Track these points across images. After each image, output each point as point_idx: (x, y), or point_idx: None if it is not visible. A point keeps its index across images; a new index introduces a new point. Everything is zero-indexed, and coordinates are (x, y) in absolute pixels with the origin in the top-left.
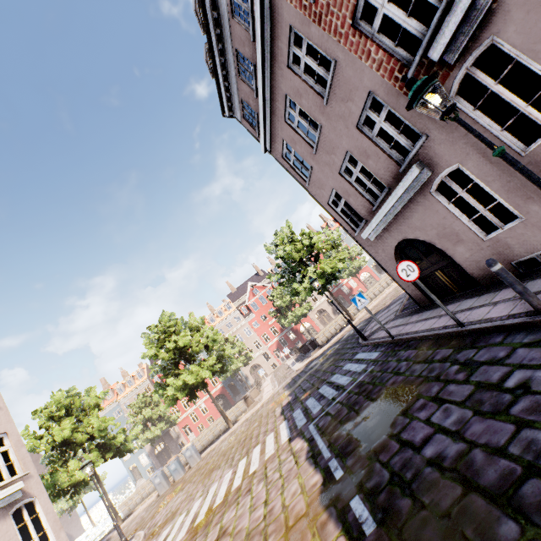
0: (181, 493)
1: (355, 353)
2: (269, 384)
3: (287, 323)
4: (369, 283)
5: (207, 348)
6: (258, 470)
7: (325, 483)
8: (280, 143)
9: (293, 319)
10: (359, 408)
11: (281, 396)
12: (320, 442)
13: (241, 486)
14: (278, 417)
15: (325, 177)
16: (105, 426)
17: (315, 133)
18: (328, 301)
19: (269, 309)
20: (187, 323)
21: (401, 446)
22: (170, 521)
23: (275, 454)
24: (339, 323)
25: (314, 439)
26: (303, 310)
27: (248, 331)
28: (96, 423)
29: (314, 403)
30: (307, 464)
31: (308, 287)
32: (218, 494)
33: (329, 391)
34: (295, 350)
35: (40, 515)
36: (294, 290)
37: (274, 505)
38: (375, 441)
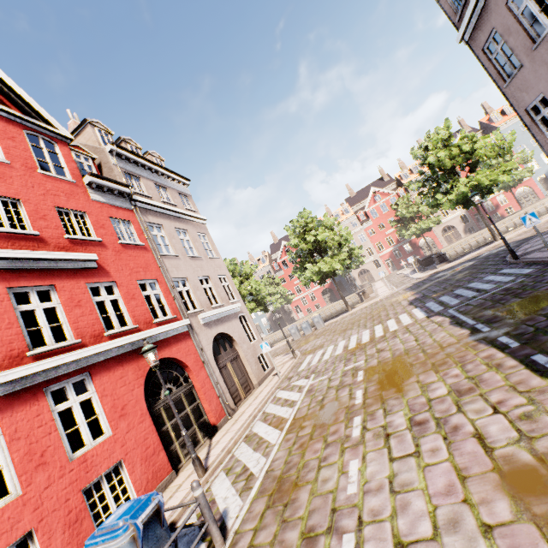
0: (318, 339)
1: (499, 269)
2: (382, 286)
3: (408, 235)
4: (526, 201)
5: (339, 246)
6: (399, 329)
7: (473, 333)
8: (486, 32)
9: (416, 231)
10: (506, 302)
11: (403, 294)
12: (463, 317)
13: (385, 335)
14: (407, 306)
15: (535, 78)
16: (259, 289)
17: (545, 24)
18: (460, 217)
19: (388, 219)
20: (320, 222)
21: (547, 319)
22: (320, 348)
23: (415, 323)
24: (469, 243)
25: (456, 316)
26: (430, 224)
27: (362, 238)
28: (254, 285)
29: (450, 299)
30: (452, 326)
31: (453, 200)
32: (362, 338)
33: (467, 293)
34: (413, 262)
35: (248, 323)
36: (435, 201)
37: (425, 341)
38: (522, 317)
